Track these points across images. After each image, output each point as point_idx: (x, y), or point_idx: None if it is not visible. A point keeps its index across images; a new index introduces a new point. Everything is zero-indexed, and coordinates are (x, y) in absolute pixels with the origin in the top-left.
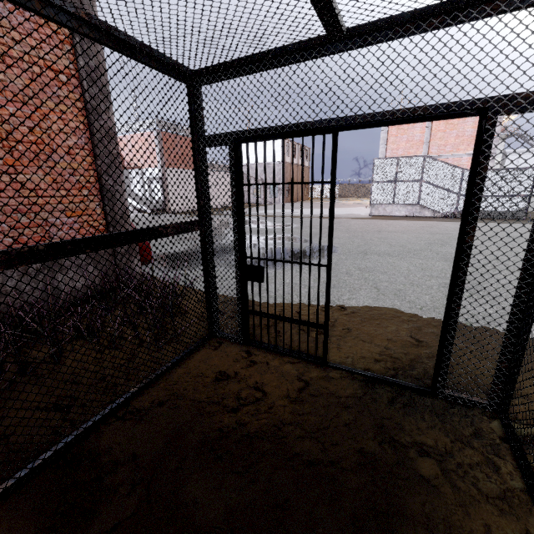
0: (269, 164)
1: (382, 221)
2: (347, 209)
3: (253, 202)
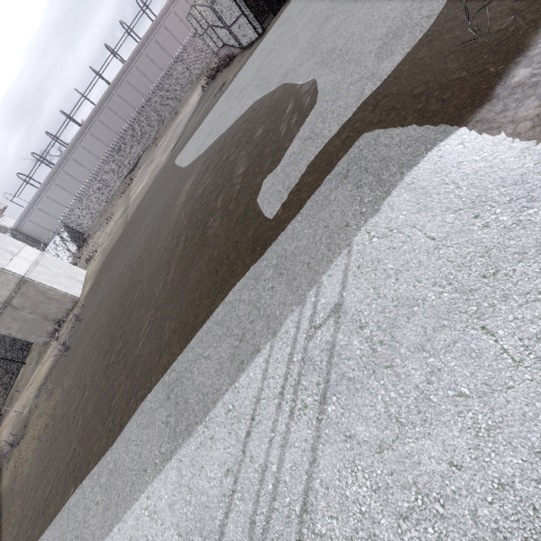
0: None
1: None
2: None
3: None
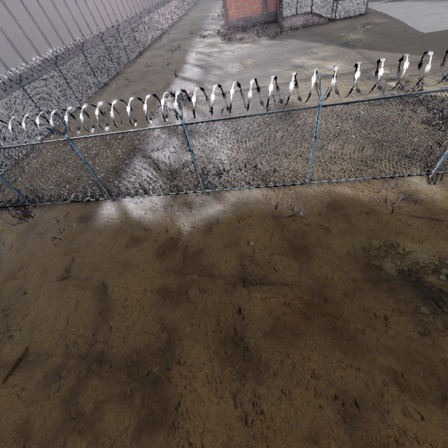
0: None
1: None
2: None
3: None
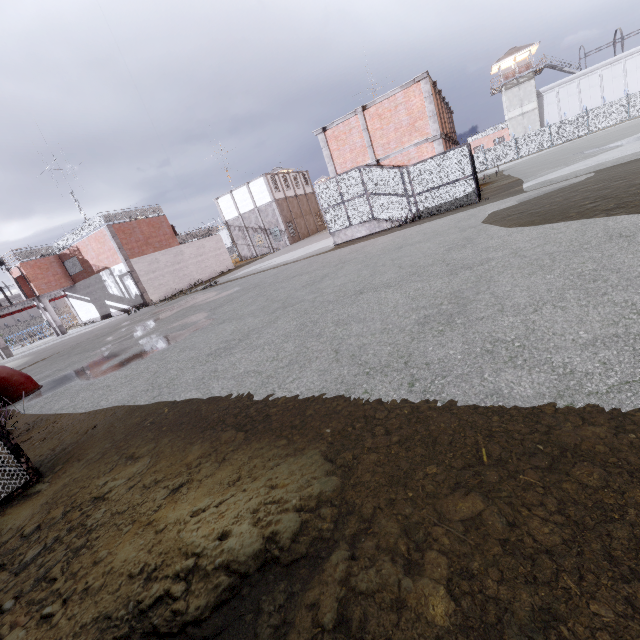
0: (261, 208)
1: (328, 254)
2: None
3: (260, 254)
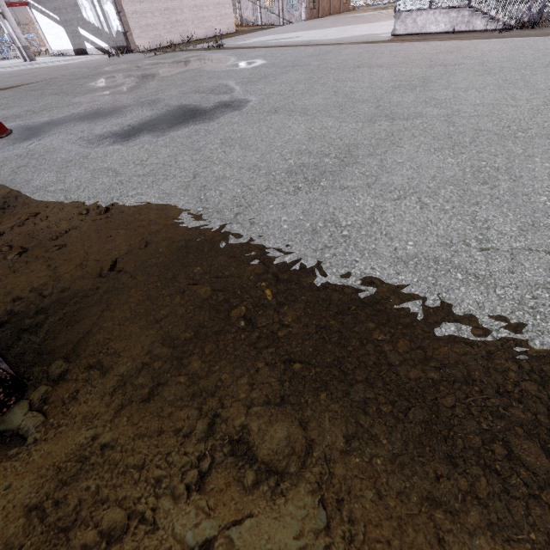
0: None
1: (393, 45)
2: (378, 24)
3: (265, 22)
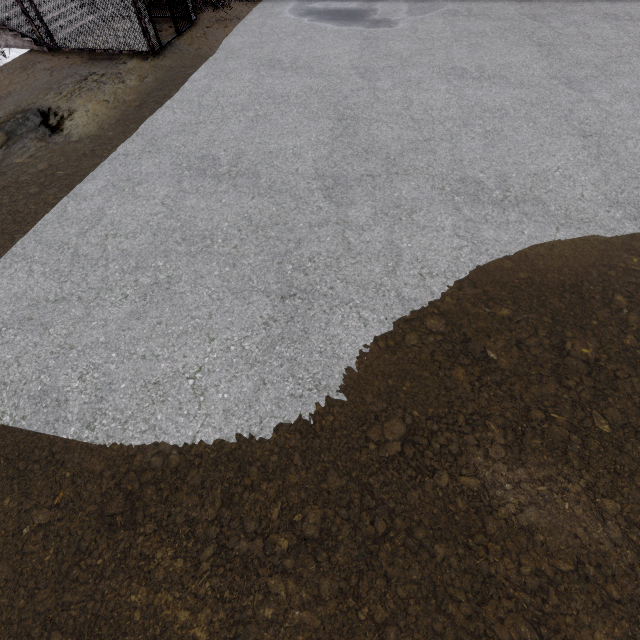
0: None
1: None
2: None
3: None
